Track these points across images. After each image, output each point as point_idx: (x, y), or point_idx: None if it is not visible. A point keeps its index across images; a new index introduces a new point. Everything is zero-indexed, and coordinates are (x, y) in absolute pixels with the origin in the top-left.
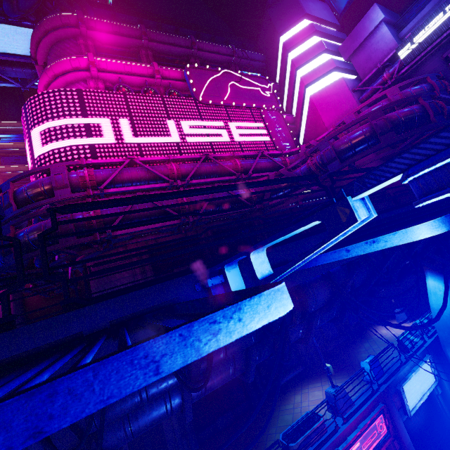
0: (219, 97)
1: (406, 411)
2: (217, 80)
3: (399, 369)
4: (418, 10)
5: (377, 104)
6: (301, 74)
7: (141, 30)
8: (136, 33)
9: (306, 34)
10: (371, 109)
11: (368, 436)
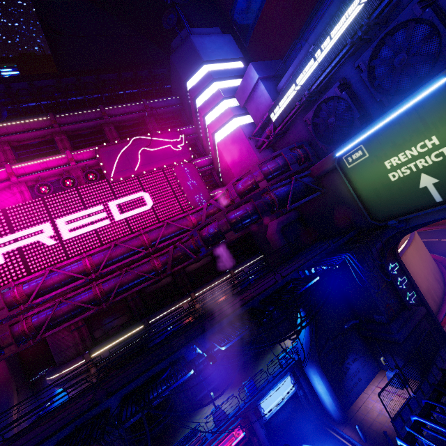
0: (131, 169)
1: (263, 418)
2: (127, 151)
3: (265, 387)
4: (301, 49)
5: (246, 177)
6: (208, 121)
7: (50, 120)
8: (47, 123)
9: (206, 82)
10: (243, 182)
11: (227, 442)
